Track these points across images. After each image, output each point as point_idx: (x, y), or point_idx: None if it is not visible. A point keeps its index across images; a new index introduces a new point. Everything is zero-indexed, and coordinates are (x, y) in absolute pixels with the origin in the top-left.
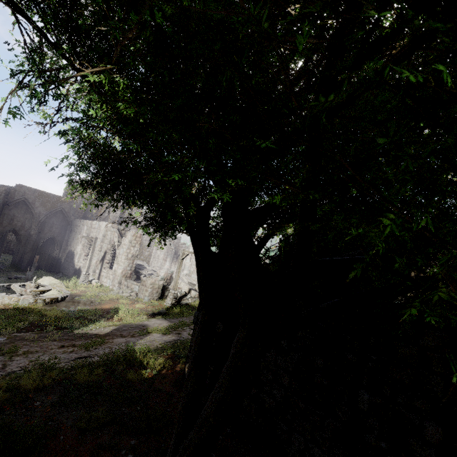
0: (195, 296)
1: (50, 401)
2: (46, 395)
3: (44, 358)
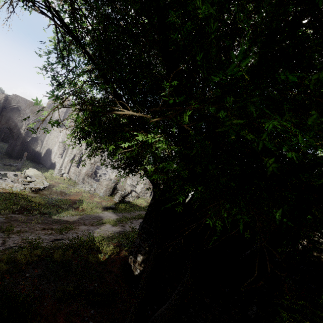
0: (134, 196)
1: (36, 274)
2: (33, 269)
3: (32, 237)
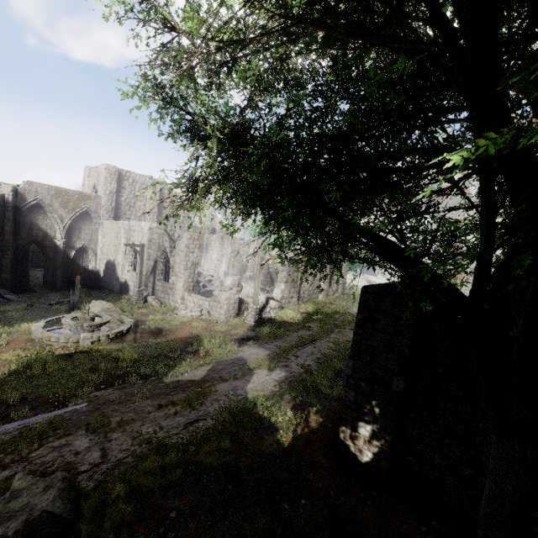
0: (275, 307)
1: (187, 507)
2: (177, 497)
3: (147, 430)
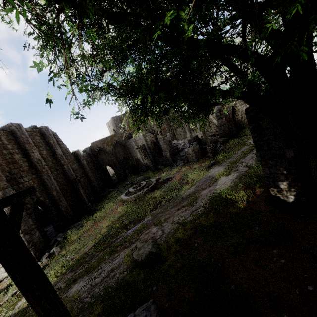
0: (223, 142)
1: (201, 241)
2: (195, 239)
3: (176, 219)
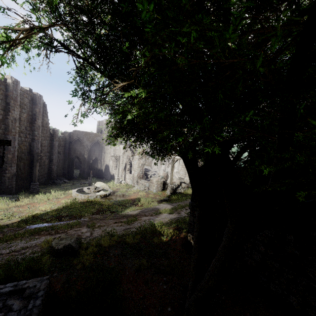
0: (184, 187)
1: (117, 253)
2: (114, 250)
3: (108, 229)
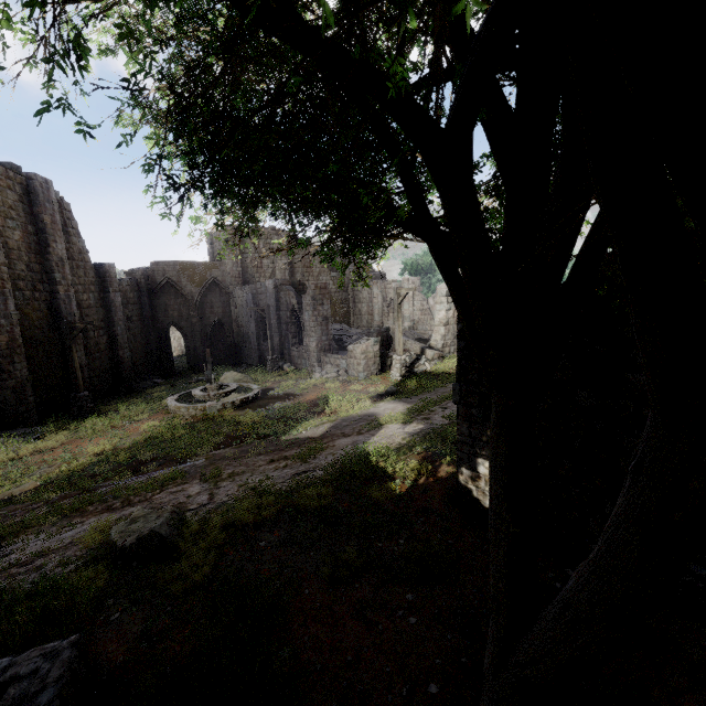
0: (433, 358)
1: (277, 539)
2: (270, 531)
3: (254, 479)
